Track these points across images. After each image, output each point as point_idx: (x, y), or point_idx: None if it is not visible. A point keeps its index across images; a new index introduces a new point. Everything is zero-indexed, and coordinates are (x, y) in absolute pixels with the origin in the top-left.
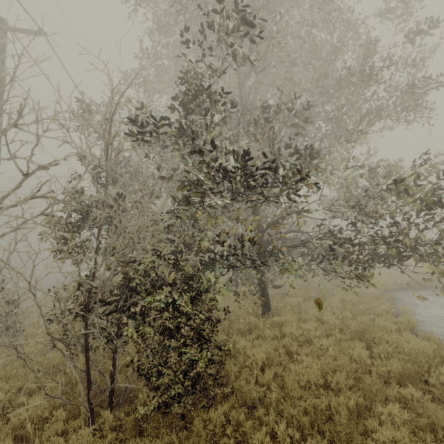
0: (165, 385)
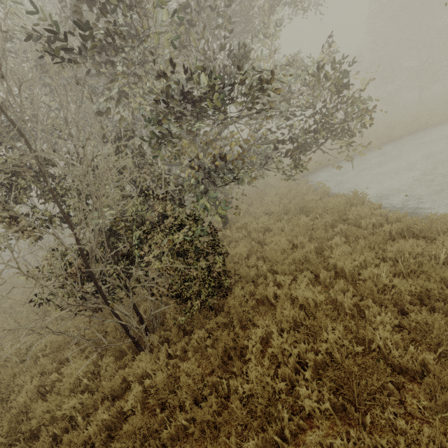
0: (194, 293)
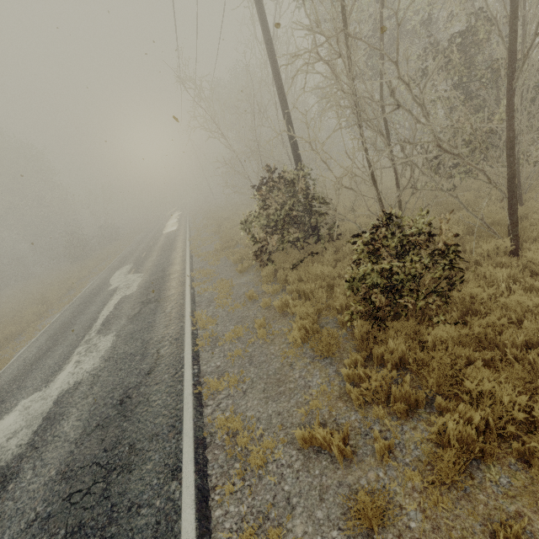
0: None
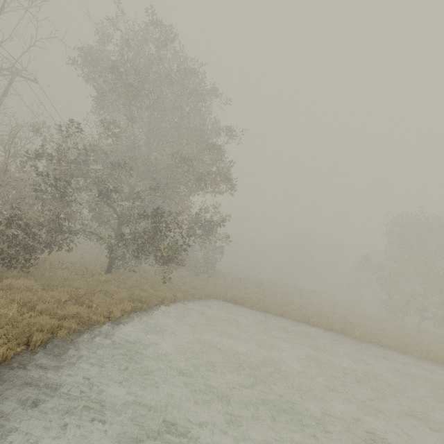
0: None
